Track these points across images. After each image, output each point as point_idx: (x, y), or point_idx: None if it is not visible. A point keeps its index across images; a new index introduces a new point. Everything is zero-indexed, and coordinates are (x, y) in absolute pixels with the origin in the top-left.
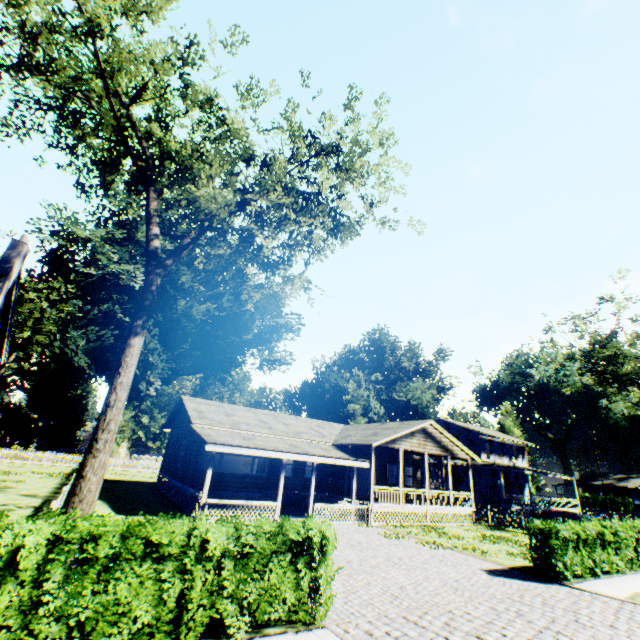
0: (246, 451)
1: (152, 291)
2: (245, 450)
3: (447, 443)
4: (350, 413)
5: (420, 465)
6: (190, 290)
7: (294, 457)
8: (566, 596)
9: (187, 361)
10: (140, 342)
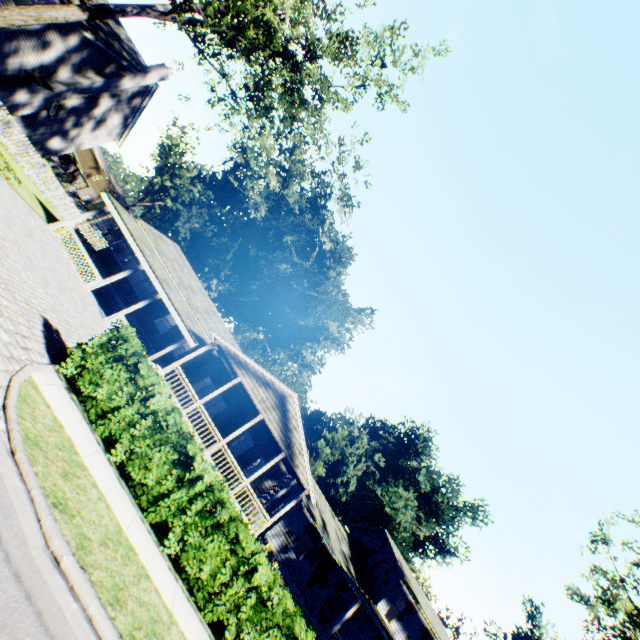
0: (121, 224)
1: (118, 7)
2: (121, 222)
3: (297, 443)
4: (316, 449)
5: (279, 478)
6: (287, 250)
7: (145, 266)
8: (6, 308)
9: (245, 298)
10: (77, 12)
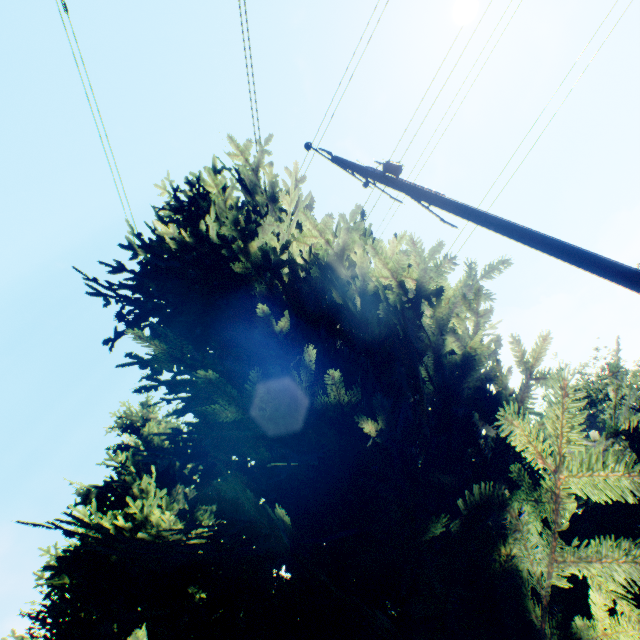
0: None
1: None
2: None
3: None
4: None
5: None
6: None
7: None
8: None
9: None
10: None
